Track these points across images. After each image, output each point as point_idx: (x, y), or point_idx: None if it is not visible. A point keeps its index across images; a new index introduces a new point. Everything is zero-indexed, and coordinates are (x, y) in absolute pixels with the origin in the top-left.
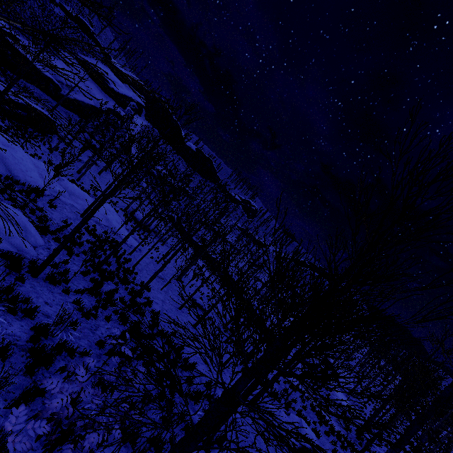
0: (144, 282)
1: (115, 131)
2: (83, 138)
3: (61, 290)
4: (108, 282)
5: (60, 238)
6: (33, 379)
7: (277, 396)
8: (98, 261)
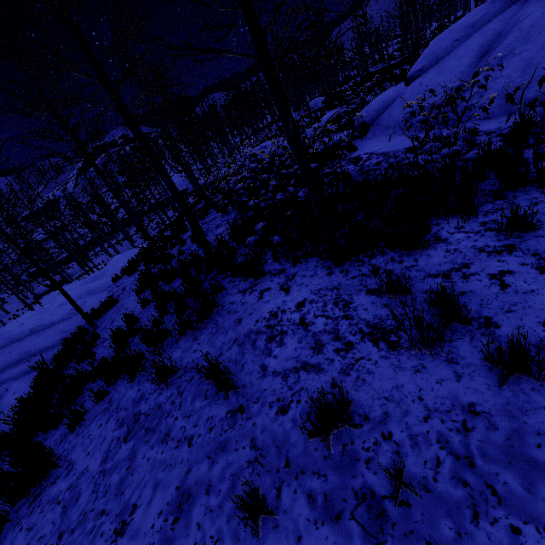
0: None
1: None
2: None
3: None
4: None
5: None
6: None
7: None
8: None
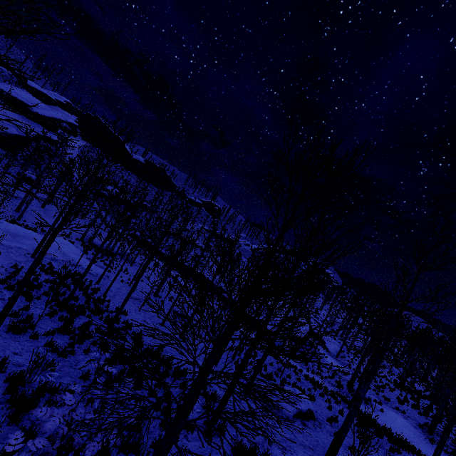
0: (118, 307)
1: (50, 159)
2: (14, 172)
3: (28, 337)
4: (79, 317)
5: (13, 285)
6: (20, 425)
7: (271, 376)
8: (63, 299)
